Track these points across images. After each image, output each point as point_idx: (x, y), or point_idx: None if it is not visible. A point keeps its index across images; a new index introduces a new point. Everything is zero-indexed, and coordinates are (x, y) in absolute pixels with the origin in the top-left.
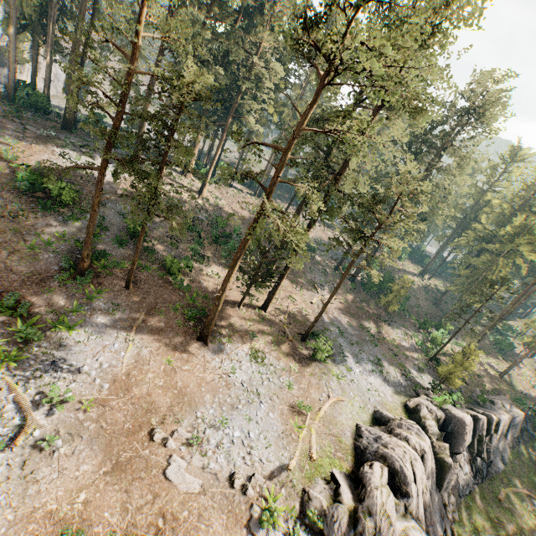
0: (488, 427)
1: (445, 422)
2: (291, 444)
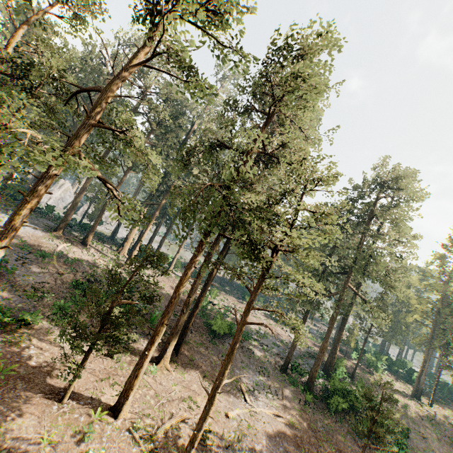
0: None
1: None
2: None
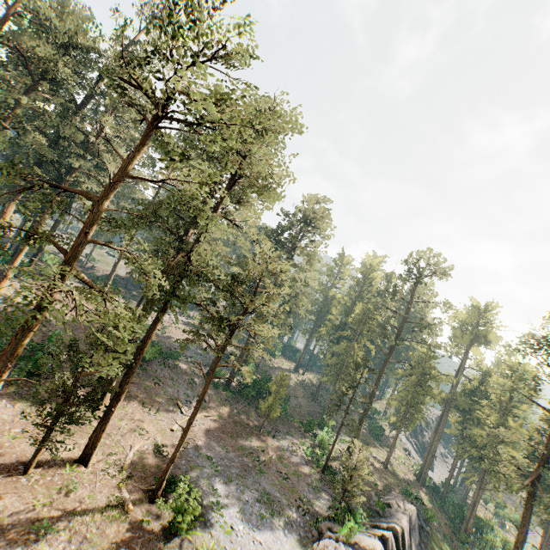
0: (397, 545)
1: None
2: None
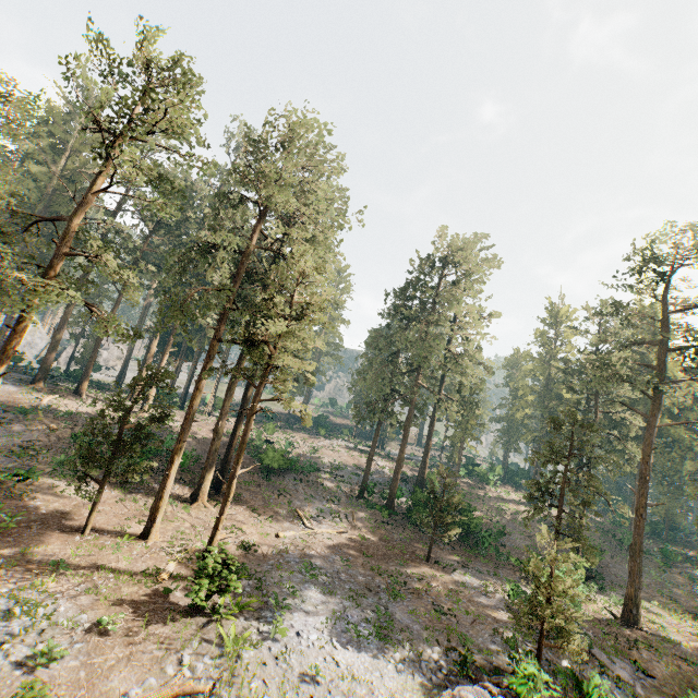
0: None
1: None
2: None
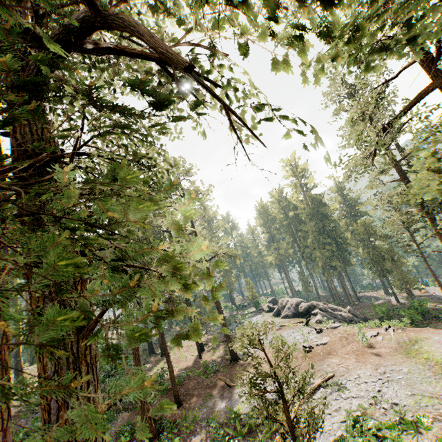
0: None
1: (273, 305)
2: (297, 327)
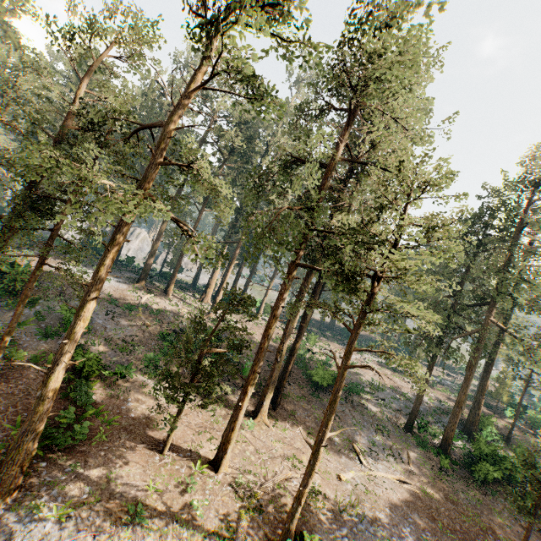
0: None
1: None
2: None
